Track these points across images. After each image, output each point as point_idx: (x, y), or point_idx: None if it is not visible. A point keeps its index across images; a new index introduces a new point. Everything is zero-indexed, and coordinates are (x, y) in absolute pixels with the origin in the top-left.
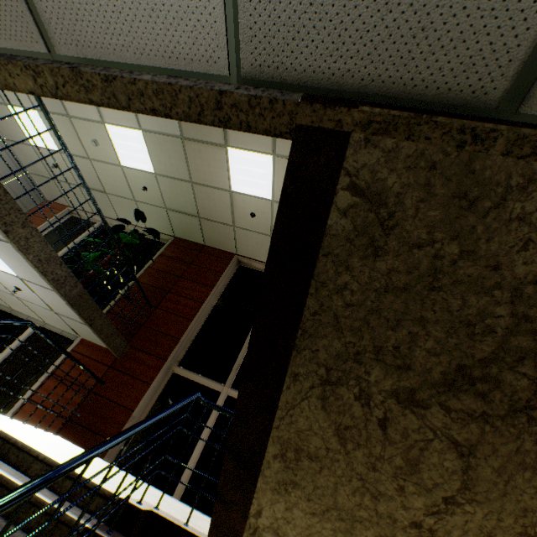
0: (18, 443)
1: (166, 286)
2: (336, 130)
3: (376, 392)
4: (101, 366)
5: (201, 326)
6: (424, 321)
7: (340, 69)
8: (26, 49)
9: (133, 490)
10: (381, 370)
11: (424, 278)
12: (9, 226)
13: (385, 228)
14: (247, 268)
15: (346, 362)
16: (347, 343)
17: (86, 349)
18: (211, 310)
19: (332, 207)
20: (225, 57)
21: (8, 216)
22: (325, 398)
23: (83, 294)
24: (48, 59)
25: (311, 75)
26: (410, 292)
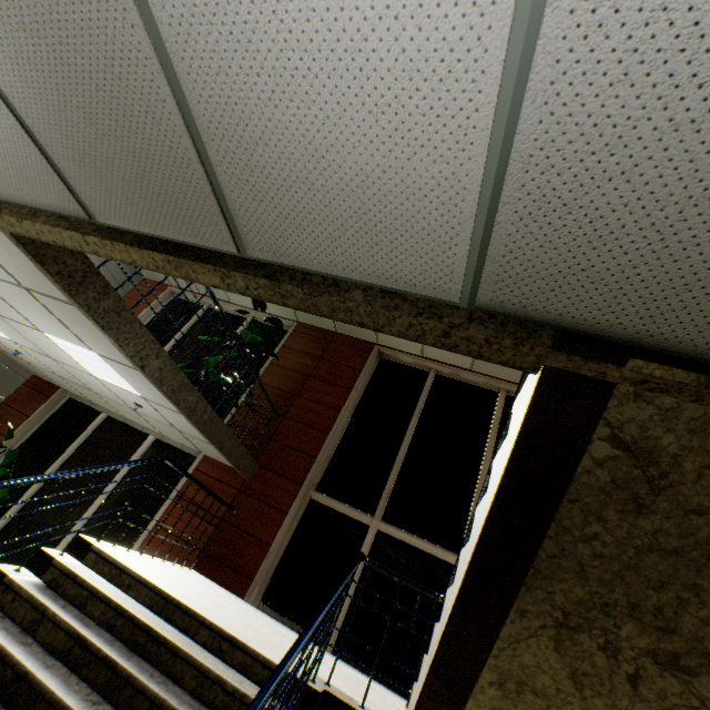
0: (182, 605)
1: (293, 389)
2: (595, 378)
3: (626, 647)
4: (229, 489)
5: (339, 440)
6: (698, 589)
7: (608, 320)
8: (212, 246)
9: (311, 673)
10: (635, 626)
11: (702, 545)
12: (145, 360)
13: (654, 487)
14: (392, 361)
15: (590, 611)
16: (593, 592)
17: (211, 468)
18: (350, 420)
19: (584, 455)
20: (457, 289)
21: (144, 350)
22: (560, 640)
23: (213, 417)
24: (235, 256)
25: (568, 318)
26: (682, 556)
